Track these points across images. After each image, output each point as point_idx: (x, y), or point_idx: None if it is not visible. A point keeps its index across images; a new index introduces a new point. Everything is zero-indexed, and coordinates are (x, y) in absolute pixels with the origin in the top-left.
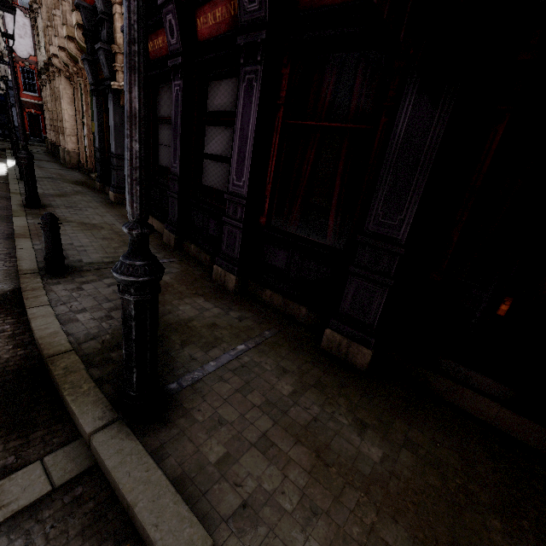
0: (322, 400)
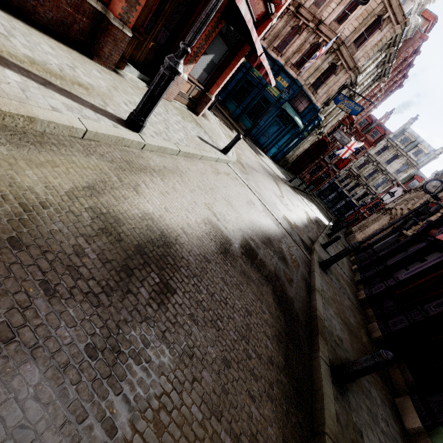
0: (352, 314)
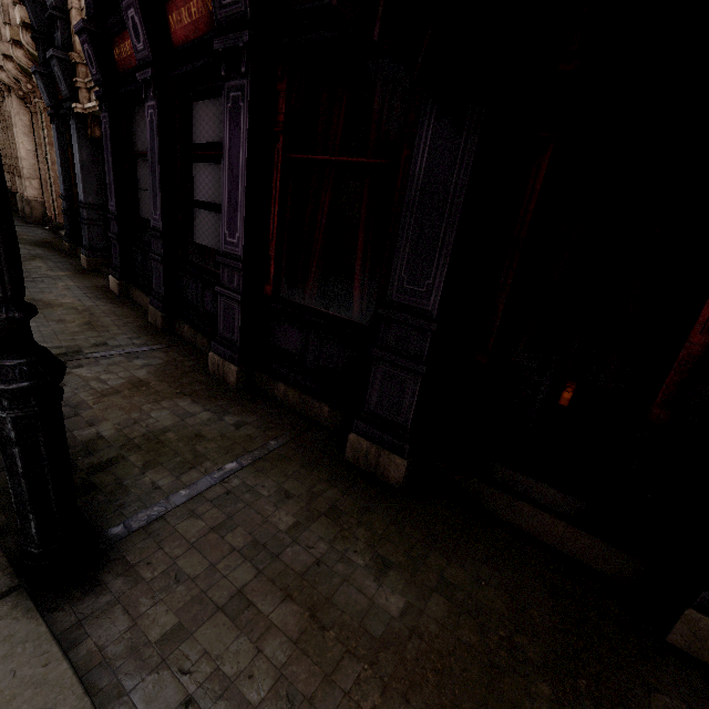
0: (334, 533)
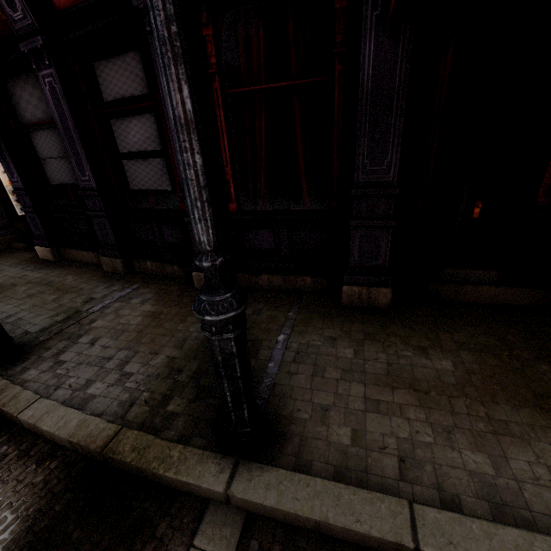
0: (381, 346)
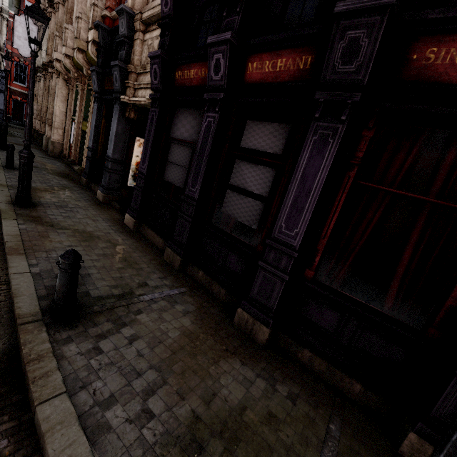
0: None
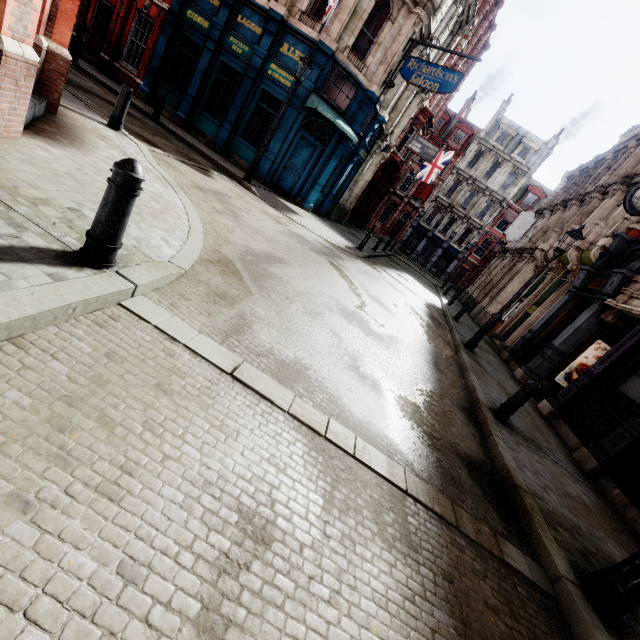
0: None
